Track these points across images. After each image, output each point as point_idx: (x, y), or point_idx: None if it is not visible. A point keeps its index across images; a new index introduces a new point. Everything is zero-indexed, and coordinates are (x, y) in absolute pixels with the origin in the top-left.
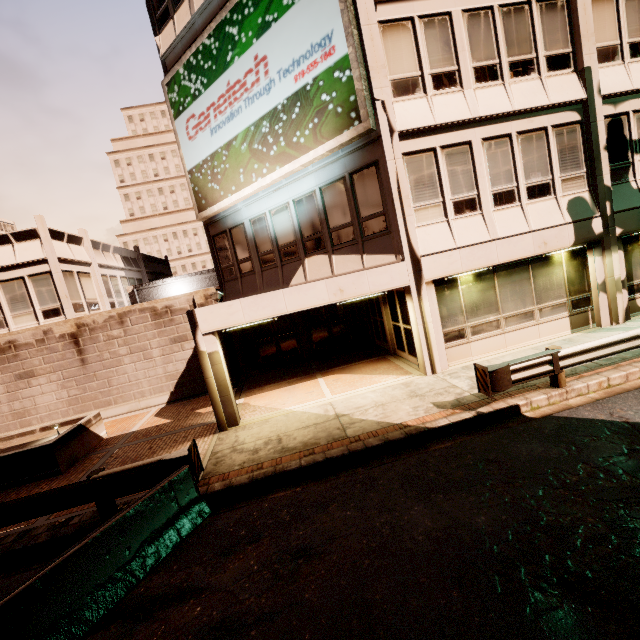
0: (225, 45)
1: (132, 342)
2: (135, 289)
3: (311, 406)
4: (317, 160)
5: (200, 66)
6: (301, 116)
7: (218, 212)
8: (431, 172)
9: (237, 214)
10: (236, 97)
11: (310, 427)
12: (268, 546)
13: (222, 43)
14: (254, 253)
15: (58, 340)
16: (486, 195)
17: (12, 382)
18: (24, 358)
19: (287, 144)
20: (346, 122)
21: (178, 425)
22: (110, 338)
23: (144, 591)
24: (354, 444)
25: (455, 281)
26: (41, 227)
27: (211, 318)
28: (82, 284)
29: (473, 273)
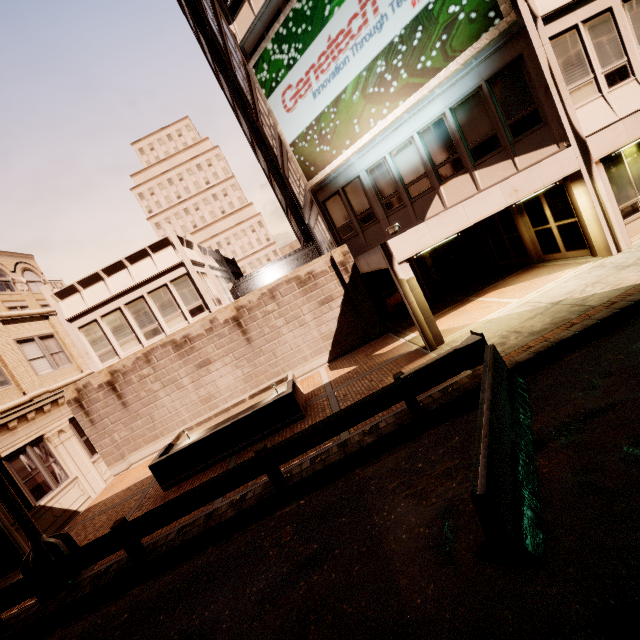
0: (320, 1)
1: (286, 313)
2: (234, 286)
3: (507, 310)
4: (446, 80)
5: (292, 33)
6: (424, 39)
7: (328, 174)
8: (577, 50)
9: (350, 170)
10: (340, 49)
11: (535, 317)
12: (632, 372)
13: (316, 0)
14: (375, 202)
15: (223, 326)
16: (636, 59)
17: (194, 372)
18: (199, 349)
19: (410, 74)
20: (483, 25)
21: (372, 364)
22: (266, 314)
23: (543, 426)
24: (614, 305)
25: (619, 156)
26: (171, 234)
27: (403, 246)
28: (206, 283)
29: (635, 143)
